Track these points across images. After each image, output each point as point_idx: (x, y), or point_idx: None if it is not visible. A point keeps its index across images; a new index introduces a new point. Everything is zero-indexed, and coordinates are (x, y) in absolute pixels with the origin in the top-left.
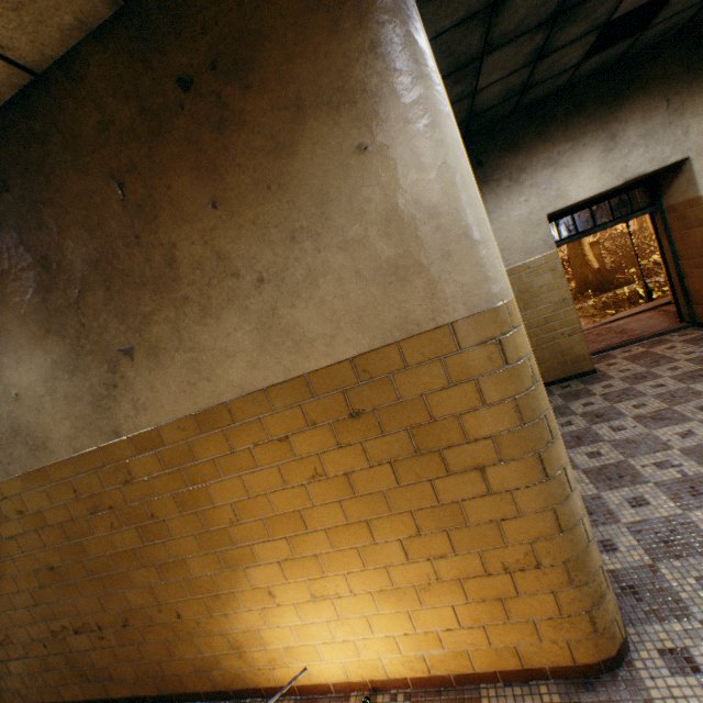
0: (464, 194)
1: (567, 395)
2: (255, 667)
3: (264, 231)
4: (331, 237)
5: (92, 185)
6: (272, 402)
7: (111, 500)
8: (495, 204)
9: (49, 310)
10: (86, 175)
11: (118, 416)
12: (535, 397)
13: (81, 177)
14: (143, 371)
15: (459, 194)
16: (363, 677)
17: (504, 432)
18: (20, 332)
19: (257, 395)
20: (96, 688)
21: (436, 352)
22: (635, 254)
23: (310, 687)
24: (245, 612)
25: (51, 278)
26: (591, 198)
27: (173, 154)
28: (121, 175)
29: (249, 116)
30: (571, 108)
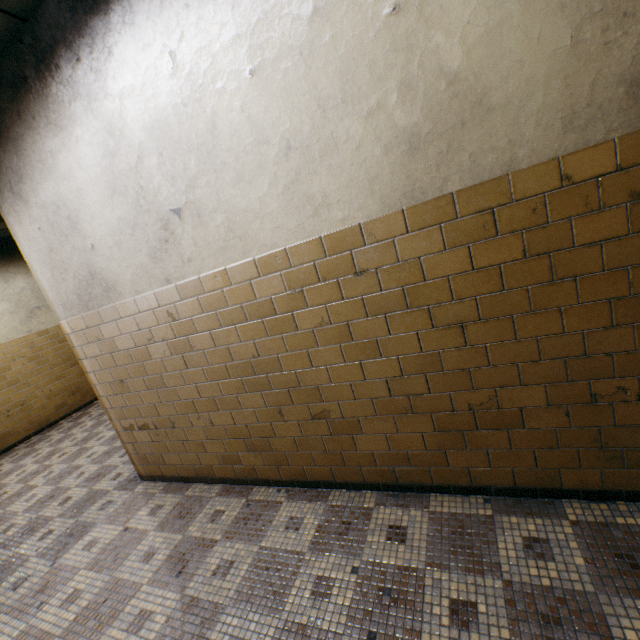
0: None
1: None
2: None
3: None
4: None
5: None
6: None
7: None
8: None
9: None
10: None
11: None
12: None
13: None
14: None
15: None
16: None
17: None
18: None
19: None
20: None
21: None
22: None
23: None
24: None
25: None
26: None
27: None
28: None
29: None
30: None
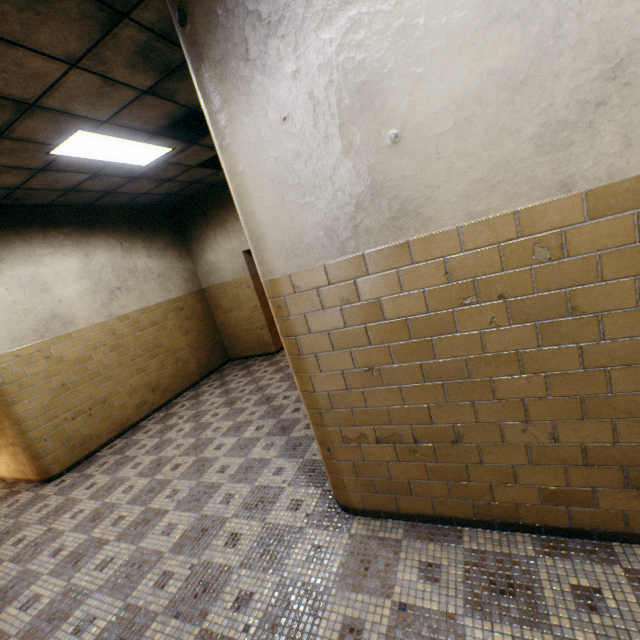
0: None
1: (244, 367)
2: None
3: None
4: None
5: None
6: None
7: None
8: (216, 240)
9: None
10: None
11: None
12: (4, 390)
13: None
14: None
15: None
16: (1, 475)
17: None
18: None
19: None
20: None
21: None
22: None
23: None
24: None
25: None
26: None
27: None
28: None
29: None
30: None
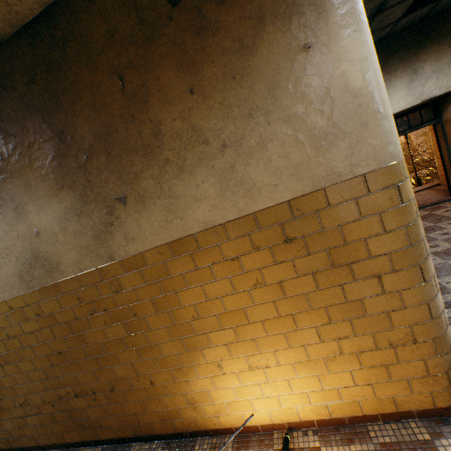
0: (377, 82)
1: None
2: (205, 416)
3: (228, 110)
4: (278, 114)
5: (99, 78)
6: (228, 233)
7: (105, 304)
8: None
9: (64, 170)
10: (95, 70)
11: (112, 246)
12: (418, 226)
13: (91, 72)
14: (132, 213)
15: (375, 81)
16: (282, 420)
17: (397, 250)
18: (41, 187)
19: (217, 229)
20: (89, 433)
21: (351, 195)
22: (410, 155)
23: (244, 428)
24: (200, 379)
25: (65, 147)
26: (398, 113)
27: (162, 54)
28: (122, 70)
29: (222, 25)
30: (388, 52)
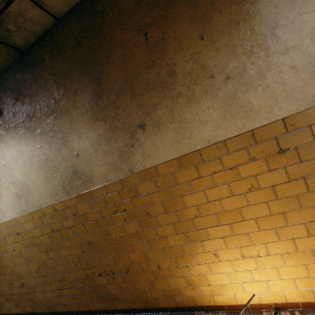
0: None
1: None
2: (201, 294)
3: (232, 49)
4: (277, 47)
5: (128, 36)
6: (227, 148)
7: (125, 206)
8: None
9: (98, 107)
10: (125, 31)
11: (132, 162)
12: None
13: (122, 32)
14: (149, 136)
15: None
16: (269, 301)
17: None
18: (81, 121)
19: (218, 145)
20: (108, 304)
21: None
22: None
23: (234, 306)
24: (198, 265)
25: (100, 90)
26: None
27: (178, 12)
28: (146, 28)
29: None
30: None
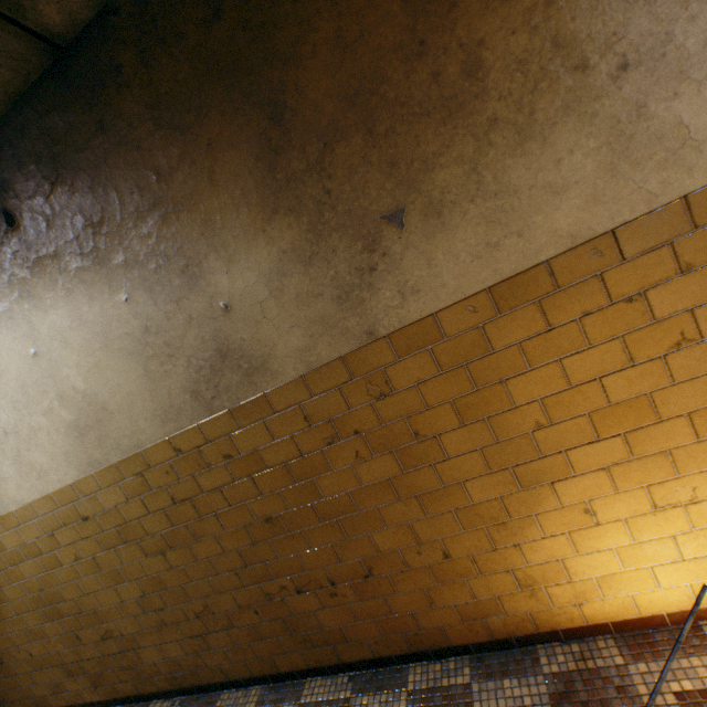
0: None
1: None
2: (552, 606)
3: None
4: None
5: None
6: (621, 249)
7: (356, 423)
8: None
9: (278, 180)
10: None
11: (373, 311)
12: None
13: None
14: (416, 241)
15: None
16: None
17: None
18: (233, 220)
19: (597, 243)
20: (322, 653)
21: None
22: None
23: (633, 622)
24: (544, 540)
25: (281, 134)
26: None
27: None
28: None
29: None
30: None
